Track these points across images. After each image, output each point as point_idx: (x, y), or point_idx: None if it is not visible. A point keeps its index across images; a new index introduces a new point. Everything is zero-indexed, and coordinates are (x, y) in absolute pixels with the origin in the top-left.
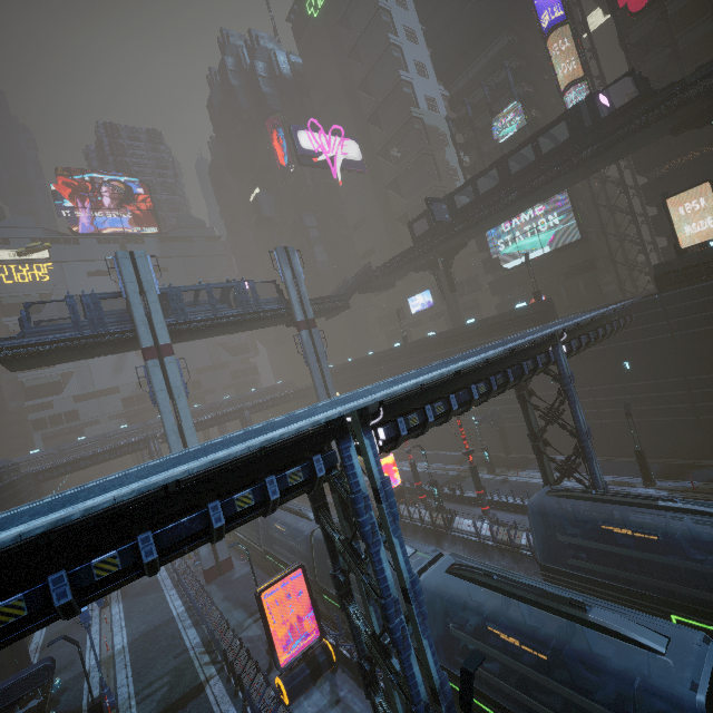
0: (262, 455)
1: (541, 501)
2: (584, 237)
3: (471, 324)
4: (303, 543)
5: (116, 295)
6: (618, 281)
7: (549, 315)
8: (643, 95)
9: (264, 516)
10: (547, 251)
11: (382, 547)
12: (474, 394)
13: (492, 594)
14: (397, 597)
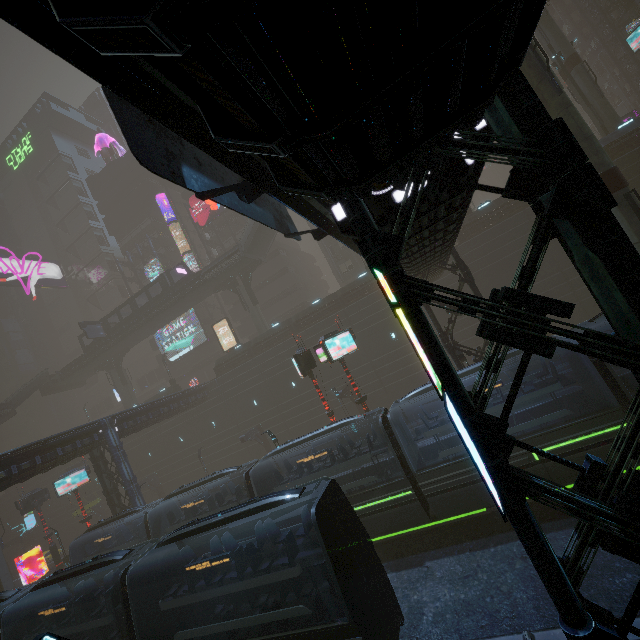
0: None
1: (88, 539)
2: (209, 339)
3: None
4: None
5: None
6: None
7: None
8: (189, 275)
9: None
10: (192, 348)
11: None
12: None
13: None
14: None
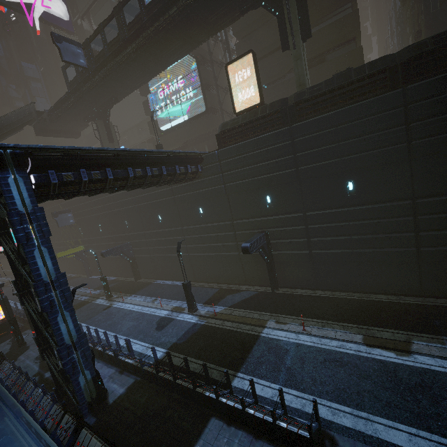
0: None
1: None
2: (208, 110)
3: None
4: None
5: None
6: None
7: None
8: None
9: None
10: (186, 118)
11: None
12: None
13: None
14: None
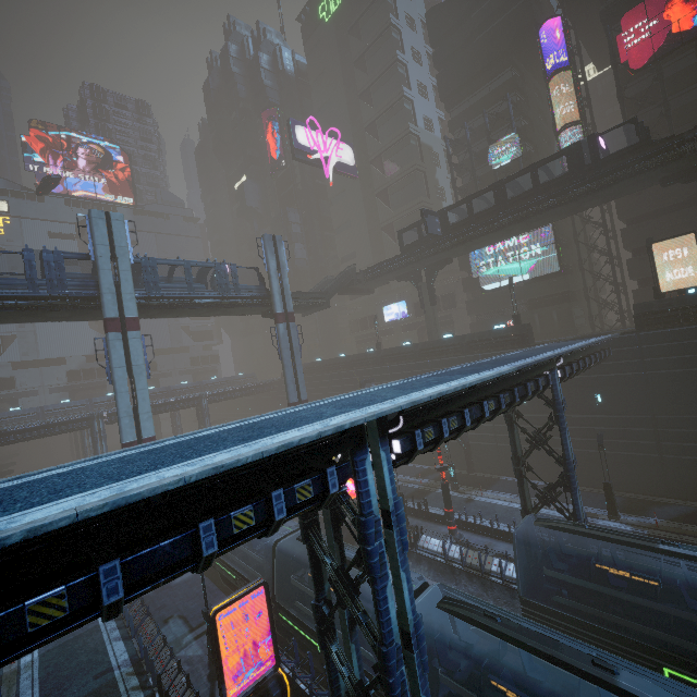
0: (272, 462)
1: (526, 530)
2: (563, 270)
3: (449, 339)
4: (262, 552)
5: (83, 257)
6: (590, 316)
7: (527, 340)
8: (642, 143)
9: (258, 537)
10: (526, 278)
11: (389, 582)
12: (485, 411)
13: (483, 634)
14: (399, 644)
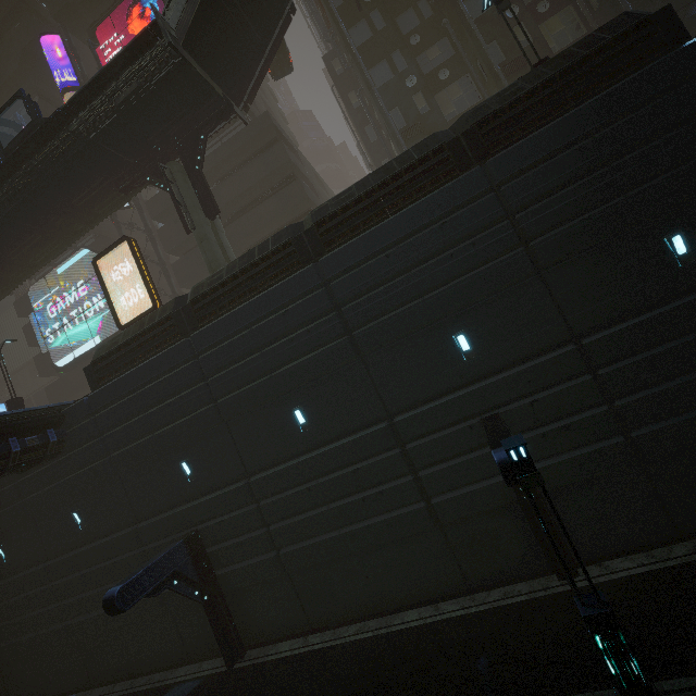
0: None
1: None
2: None
3: None
4: None
5: None
6: None
7: None
8: (35, 122)
9: None
10: (99, 341)
11: None
12: None
13: None
14: None
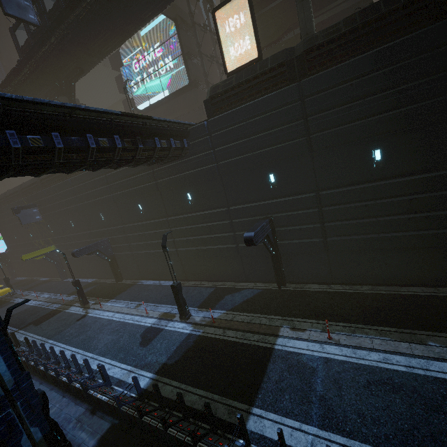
0: None
1: None
2: (191, 83)
3: None
4: None
5: None
6: None
7: None
8: None
9: None
10: (167, 94)
11: None
12: None
13: None
14: None
